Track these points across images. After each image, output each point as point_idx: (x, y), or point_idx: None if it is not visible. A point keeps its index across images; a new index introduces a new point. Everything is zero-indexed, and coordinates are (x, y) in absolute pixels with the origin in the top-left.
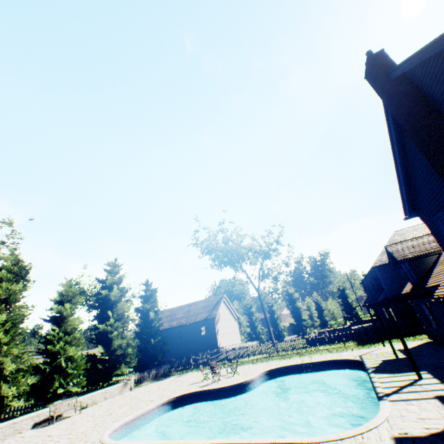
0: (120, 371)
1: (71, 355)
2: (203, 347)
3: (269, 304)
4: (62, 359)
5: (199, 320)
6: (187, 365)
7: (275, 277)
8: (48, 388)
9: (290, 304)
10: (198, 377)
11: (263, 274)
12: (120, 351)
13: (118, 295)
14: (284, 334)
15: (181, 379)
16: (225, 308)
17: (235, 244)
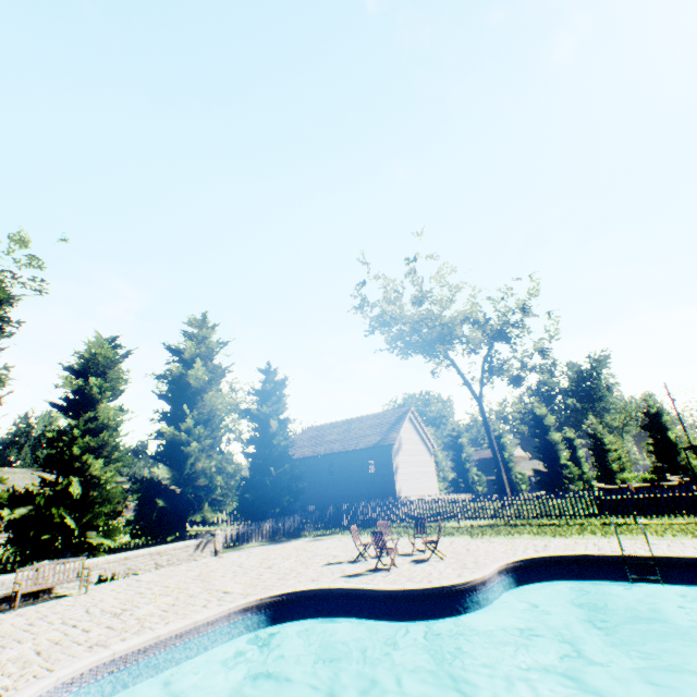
0: (200, 517)
1: (95, 475)
2: (369, 494)
3: (494, 432)
4: (76, 479)
5: (363, 447)
6: (336, 522)
7: (518, 375)
8: (41, 533)
9: (536, 436)
10: (349, 548)
11: (491, 368)
12: (204, 480)
13: (204, 379)
14: (522, 487)
15: (313, 549)
16: (412, 431)
17: (437, 309)
